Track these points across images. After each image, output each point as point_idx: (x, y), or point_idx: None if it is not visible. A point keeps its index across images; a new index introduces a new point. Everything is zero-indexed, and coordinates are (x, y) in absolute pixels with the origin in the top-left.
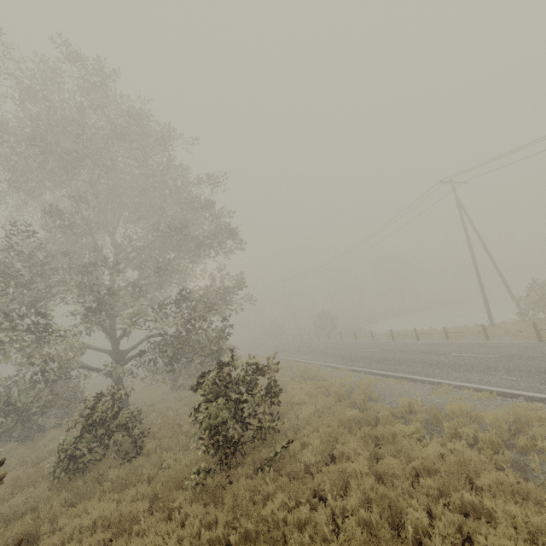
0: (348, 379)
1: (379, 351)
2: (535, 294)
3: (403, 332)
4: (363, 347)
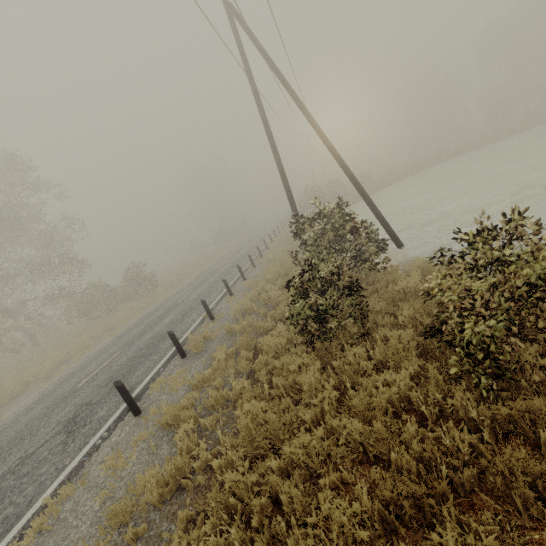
0: (46, 367)
1: (176, 303)
2: (318, 231)
3: (276, 251)
4: (204, 284)
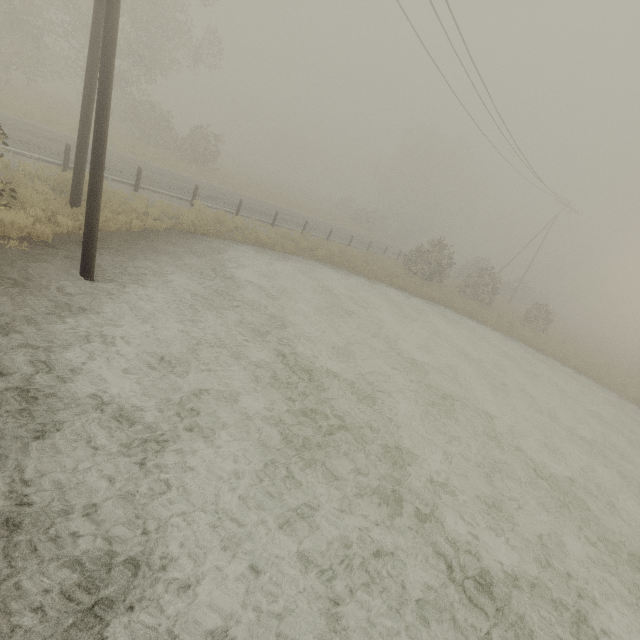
0: None
1: None
2: None
3: (217, 212)
4: (156, 175)
